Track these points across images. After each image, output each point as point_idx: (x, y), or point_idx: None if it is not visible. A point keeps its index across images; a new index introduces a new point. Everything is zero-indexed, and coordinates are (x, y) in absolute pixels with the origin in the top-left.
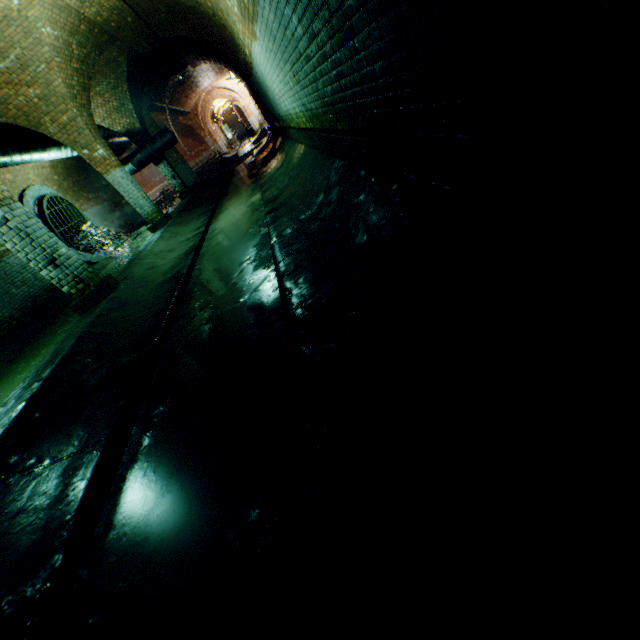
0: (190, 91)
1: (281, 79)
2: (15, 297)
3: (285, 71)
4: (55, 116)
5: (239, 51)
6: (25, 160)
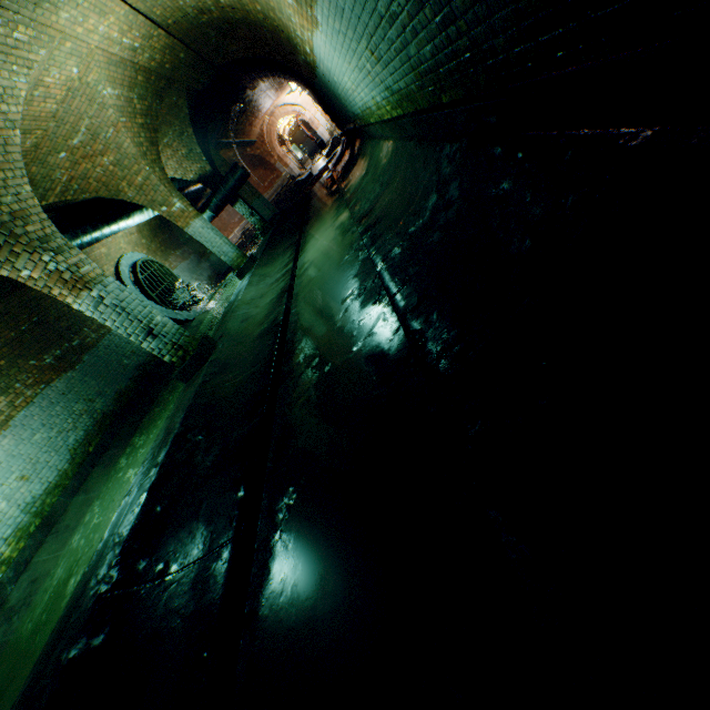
0: (253, 118)
1: (354, 66)
2: (127, 368)
3: (359, 52)
4: (131, 179)
5: (298, 53)
6: (113, 231)
